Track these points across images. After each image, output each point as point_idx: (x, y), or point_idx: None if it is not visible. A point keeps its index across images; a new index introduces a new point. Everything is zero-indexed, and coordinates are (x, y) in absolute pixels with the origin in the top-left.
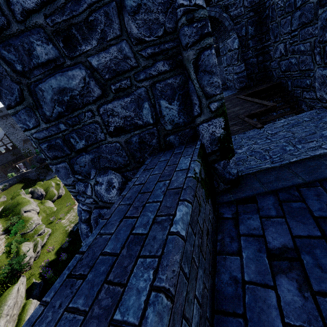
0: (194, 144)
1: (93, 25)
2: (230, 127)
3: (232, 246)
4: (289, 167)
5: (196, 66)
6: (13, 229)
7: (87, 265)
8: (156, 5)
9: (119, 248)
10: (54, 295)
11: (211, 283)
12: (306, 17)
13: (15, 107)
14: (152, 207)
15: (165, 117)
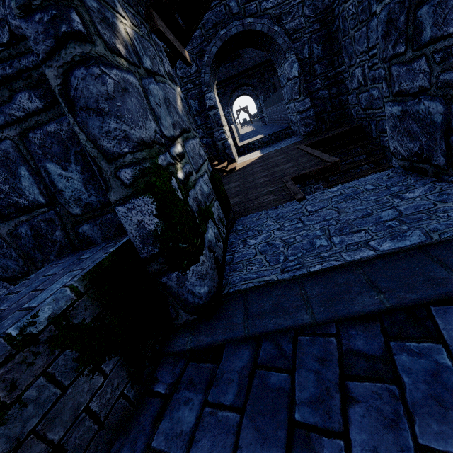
0: (115, 243)
1: None
2: (262, 197)
3: None
4: (304, 283)
5: (68, 100)
6: None
7: None
8: None
9: None
10: None
11: None
12: None
13: None
14: None
15: (63, 192)
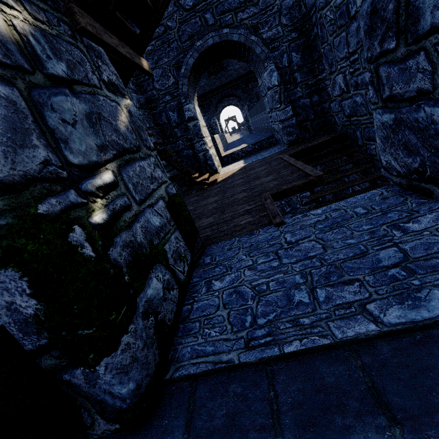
0: None
1: None
2: (238, 218)
3: None
4: (275, 374)
5: None
6: None
7: None
8: None
9: None
10: None
11: None
12: None
13: None
14: None
15: None
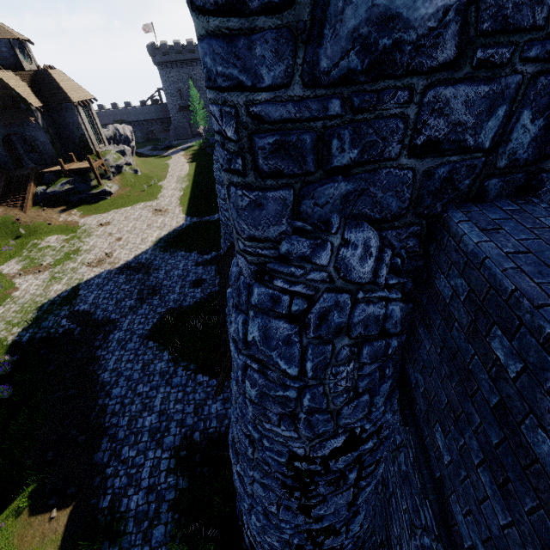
0: (530, 201)
1: None
2: None
3: None
4: None
5: None
6: None
7: None
8: None
9: None
10: None
11: None
12: None
13: (255, 14)
14: None
15: (510, 143)
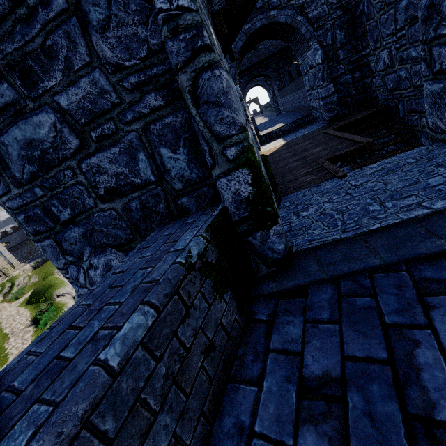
0: (213, 209)
1: (53, 52)
2: (301, 178)
3: (254, 368)
4: (366, 238)
5: (195, 96)
6: (42, 318)
7: None
8: (131, 15)
9: (29, 381)
10: None
11: (203, 431)
12: (415, 8)
13: None
14: (106, 313)
15: (170, 171)
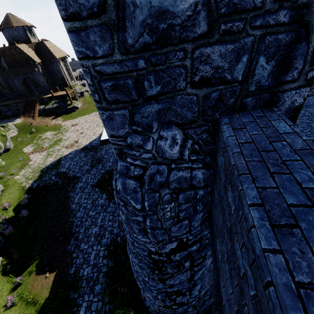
0: (272, 110)
1: None
2: None
3: None
4: None
5: None
6: None
7: (286, 216)
8: None
9: (306, 200)
10: (278, 243)
11: None
12: None
13: (86, 19)
14: (297, 165)
15: (255, 76)
